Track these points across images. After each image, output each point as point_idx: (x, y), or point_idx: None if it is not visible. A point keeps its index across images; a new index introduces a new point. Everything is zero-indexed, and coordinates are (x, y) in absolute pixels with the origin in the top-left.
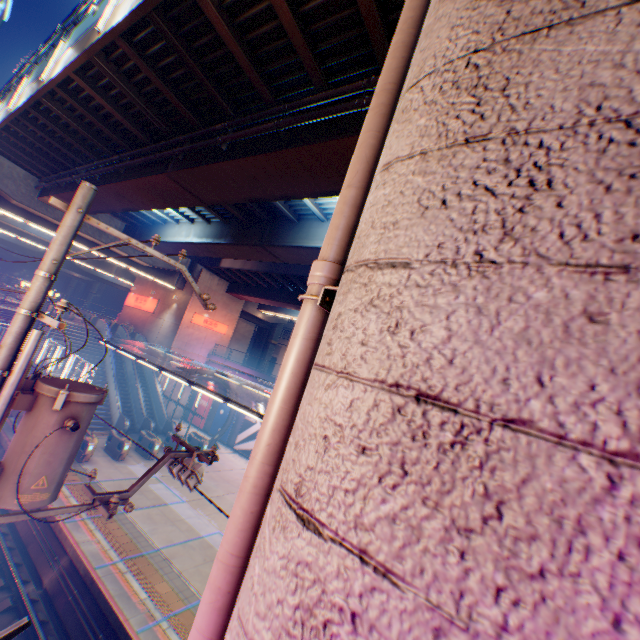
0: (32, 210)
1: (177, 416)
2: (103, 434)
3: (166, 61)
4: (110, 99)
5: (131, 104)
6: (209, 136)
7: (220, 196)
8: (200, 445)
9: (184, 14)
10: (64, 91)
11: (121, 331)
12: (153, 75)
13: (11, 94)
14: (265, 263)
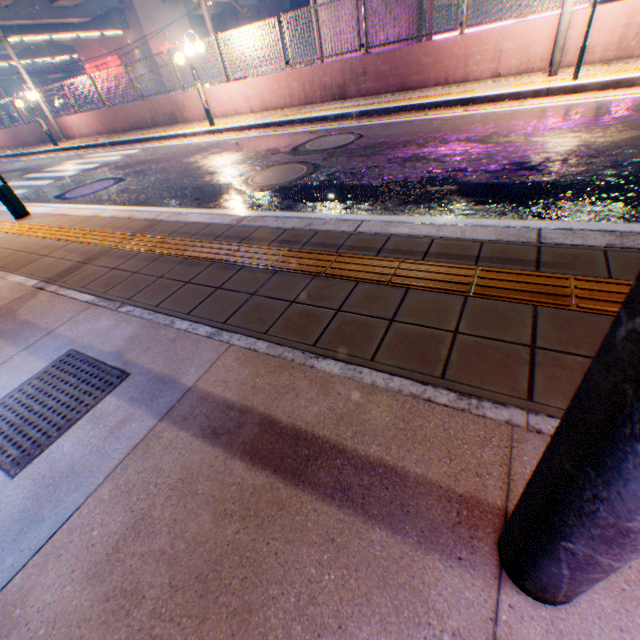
0: None
1: None
2: None
3: None
4: None
5: None
6: None
7: None
8: None
9: None
10: None
11: None
12: None
13: None
14: None
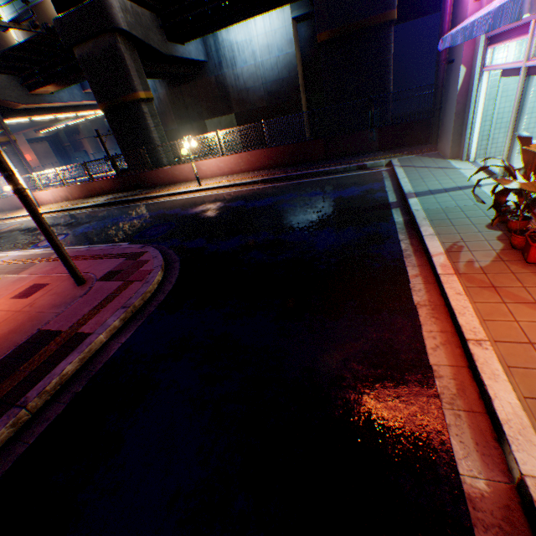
0: None
1: None
2: None
3: None
4: None
5: None
6: None
7: None
8: None
9: None
10: None
11: None
12: None
13: None
14: None
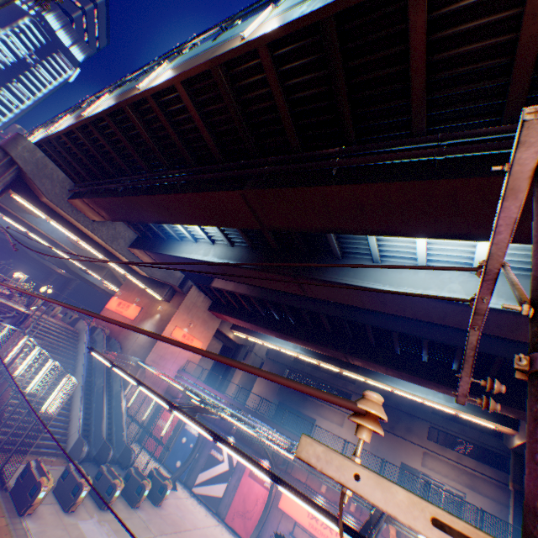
0: (58, 209)
1: (131, 436)
2: (53, 462)
3: (299, 78)
4: (202, 114)
5: (222, 122)
6: (303, 161)
7: (291, 221)
8: (161, 488)
9: (361, 27)
10: (155, 101)
11: (98, 334)
12: (279, 90)
13: (81, 109)
14: (259, 289)
